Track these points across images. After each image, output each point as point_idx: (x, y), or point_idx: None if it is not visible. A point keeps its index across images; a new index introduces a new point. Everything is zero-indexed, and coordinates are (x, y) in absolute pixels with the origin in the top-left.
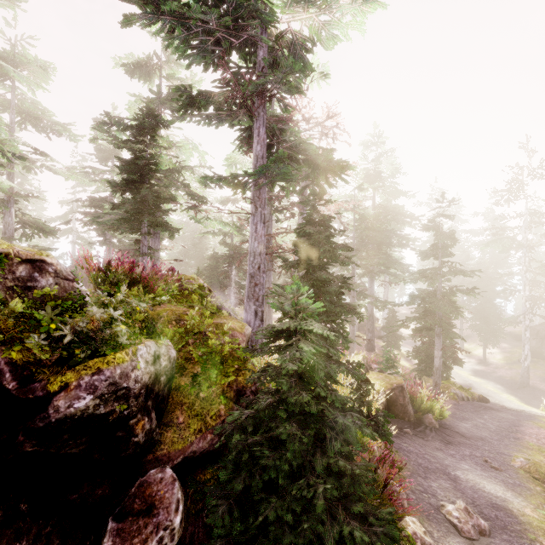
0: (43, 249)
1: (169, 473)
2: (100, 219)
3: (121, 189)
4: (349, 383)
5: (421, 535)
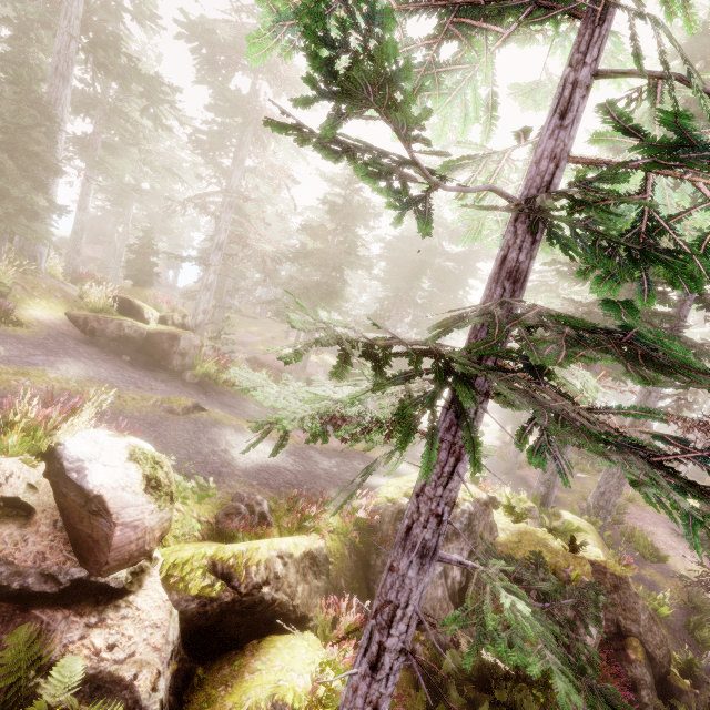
0: None
1: None
2: None
3: None
4: None
5: None
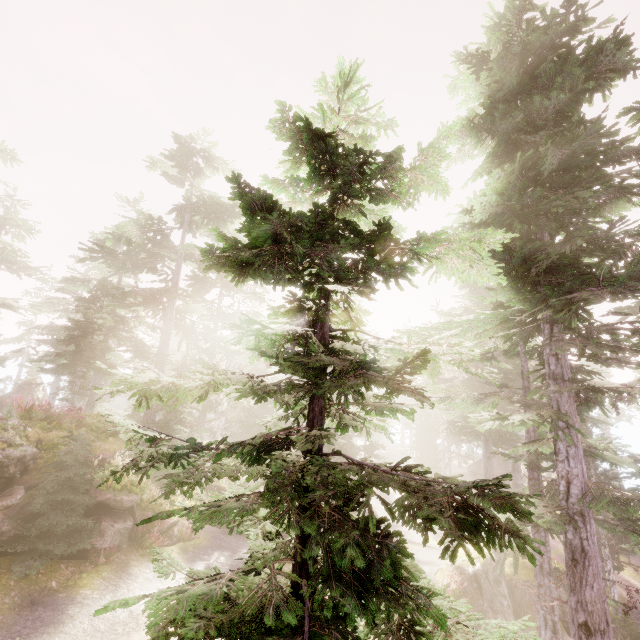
0: None
1: (22, 486)
2: (49, 357)
3: (65, 344)
4: None
5: None
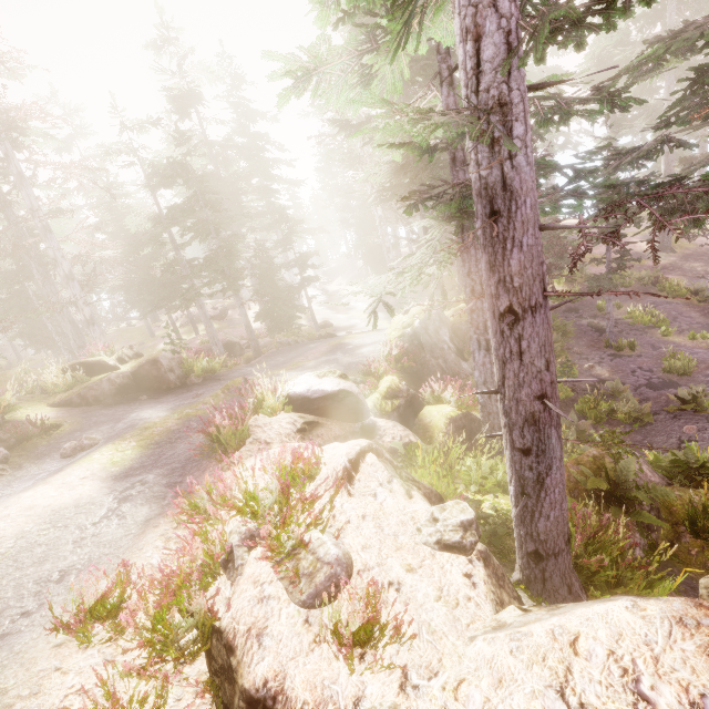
0: None
1: None
2: None
3: None
4: None
5: None
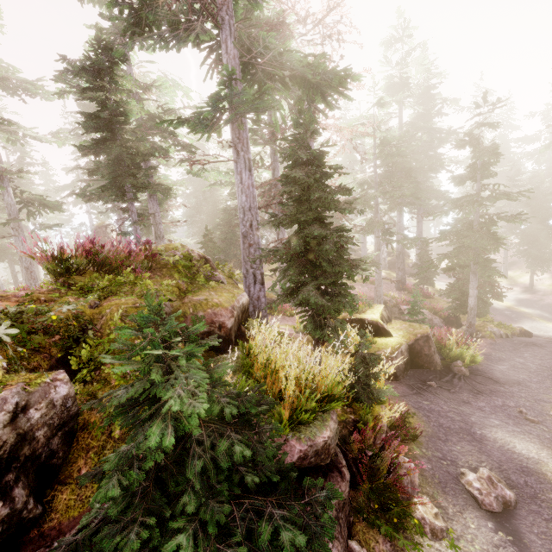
0: (48, 226)
1: None
2: (91, 187)
3: (90, 152)
4: (353, 354)
5: (430, 520)
